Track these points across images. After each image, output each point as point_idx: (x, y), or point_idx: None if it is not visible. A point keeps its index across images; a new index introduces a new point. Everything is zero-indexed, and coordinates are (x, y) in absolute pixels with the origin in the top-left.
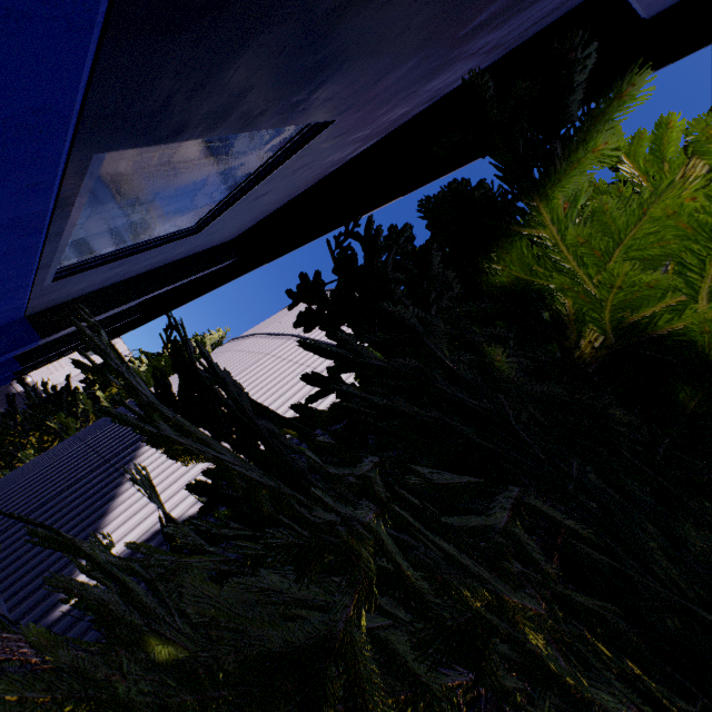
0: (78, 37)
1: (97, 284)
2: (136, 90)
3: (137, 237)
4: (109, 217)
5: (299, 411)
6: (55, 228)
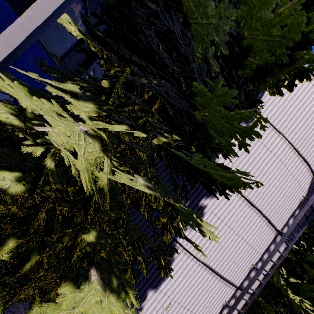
0: (2, 1)
1: (76, 63)
2: (19, 3)
3: (70, 41)
4: (53, 37)
5: (104, 76)
6: (40, 44)
